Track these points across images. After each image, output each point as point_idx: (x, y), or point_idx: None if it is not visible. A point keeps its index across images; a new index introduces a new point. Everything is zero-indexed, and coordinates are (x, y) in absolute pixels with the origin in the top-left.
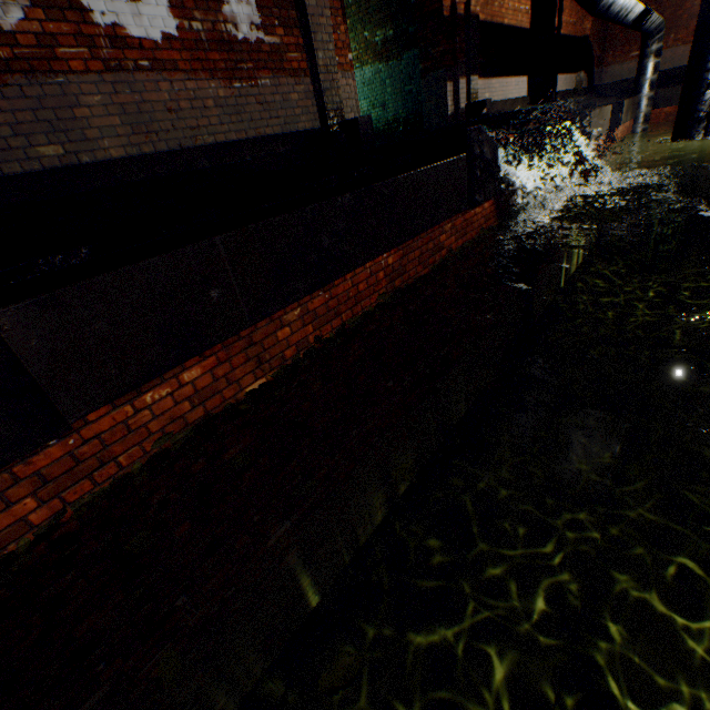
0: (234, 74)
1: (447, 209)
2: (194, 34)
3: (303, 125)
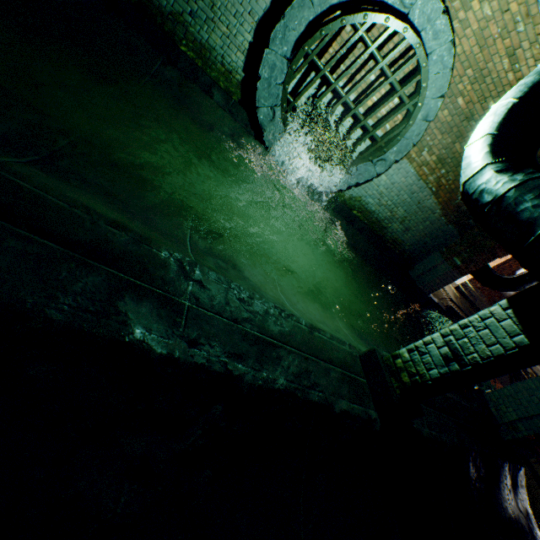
0: None
1: None
2: None
3: None
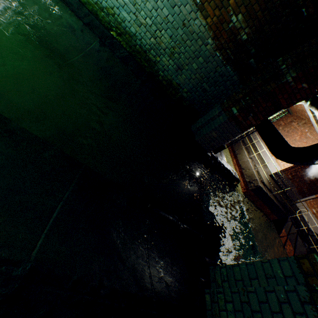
0: None
1: None
2: None
3: None
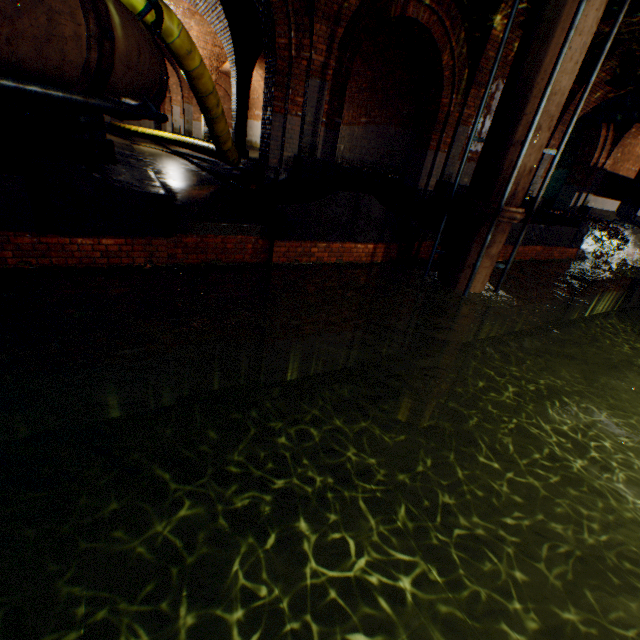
0: None
1: (561, 243)
2: None
3: None
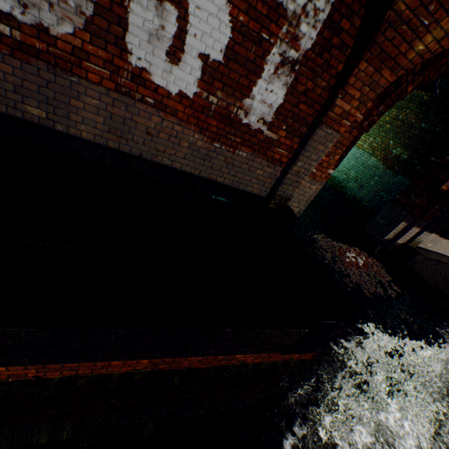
0: (220, 138)
1: (255, 349)
2: (207, 103)
3: (252, 189)
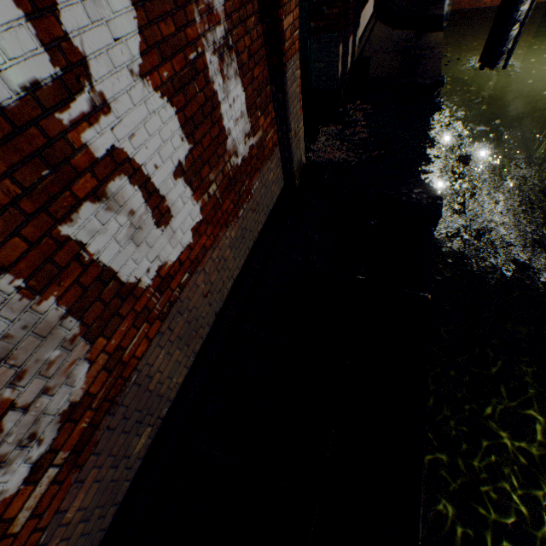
0: (238, 204)
1: None
2: (211, 200)
3: (275, 195)
